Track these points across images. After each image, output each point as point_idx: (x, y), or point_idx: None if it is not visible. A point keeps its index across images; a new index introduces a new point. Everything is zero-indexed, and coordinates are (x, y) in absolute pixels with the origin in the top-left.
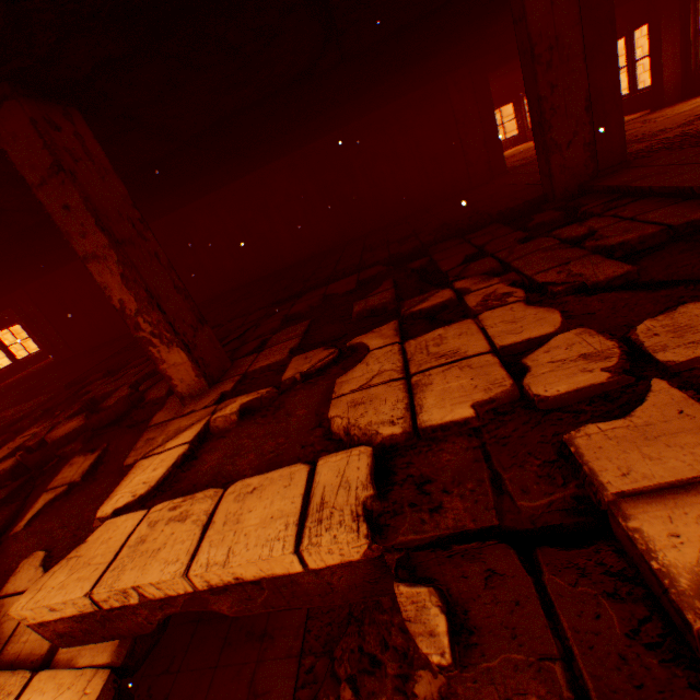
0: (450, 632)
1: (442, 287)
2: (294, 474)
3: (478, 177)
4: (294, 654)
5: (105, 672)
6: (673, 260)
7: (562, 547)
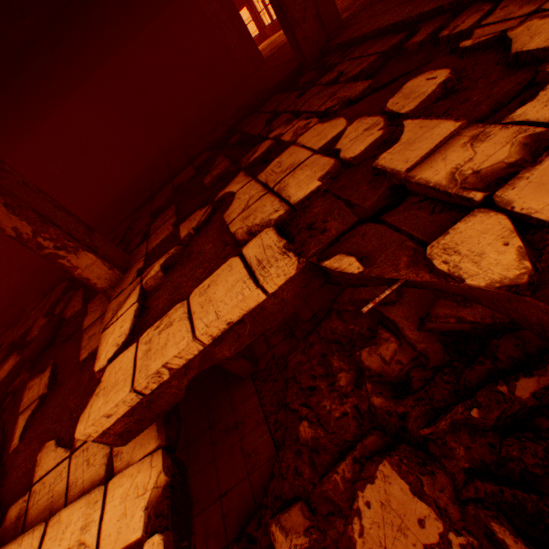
0: (358, 260)
1: (261, 143)
2: (231, 263)
3: (246, 71)
4: (262, 421)
5: (158, 451)
6: (391, 71)
7: (391, 210)
